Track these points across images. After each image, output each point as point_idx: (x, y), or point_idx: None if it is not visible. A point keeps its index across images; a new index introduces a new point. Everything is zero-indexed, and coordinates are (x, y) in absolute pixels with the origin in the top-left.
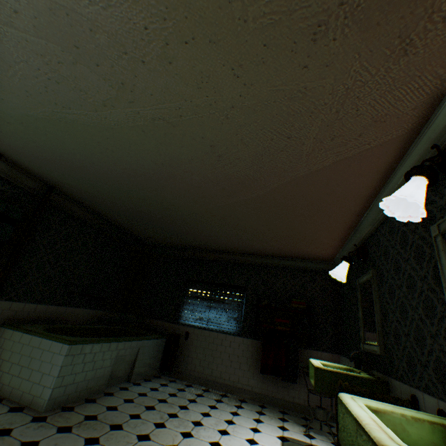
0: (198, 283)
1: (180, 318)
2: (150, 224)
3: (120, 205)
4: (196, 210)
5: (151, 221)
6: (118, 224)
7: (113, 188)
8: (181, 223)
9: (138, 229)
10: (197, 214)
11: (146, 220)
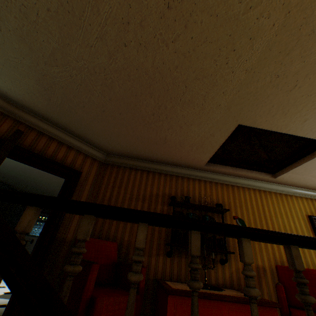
0: (46, 213)
1: (30, 232)
2: (21, 182)
3: (5, 173)
4: (46, 181)
5: (22, 181)
6: (1, 180)
7: (3, 168)
8: (39, 184)
9: (13, 183)
10: (47, 182)
11: (19, 180)
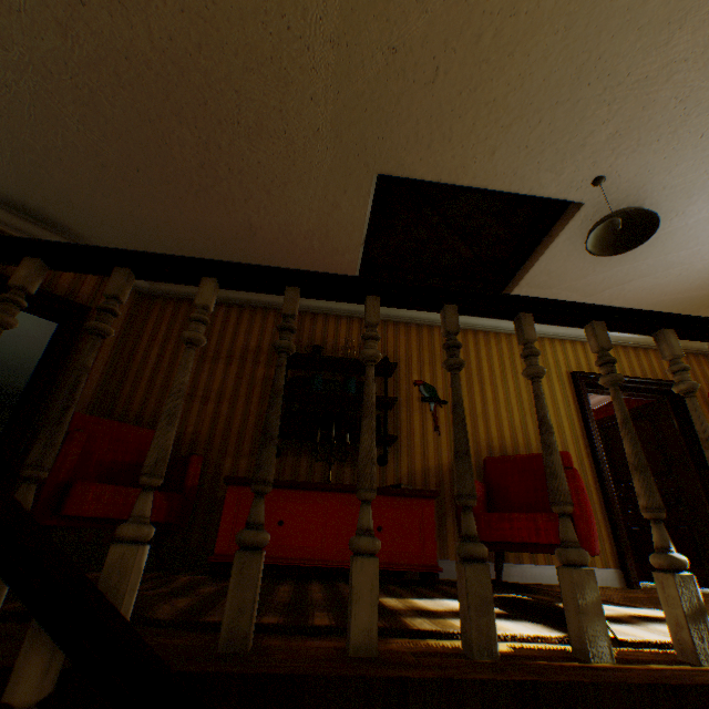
0: None
1: None
2: (10, 372)
3: None
4: None
5: (10, 369)
6: None
7: None
8: None
9: None
10: None
11: (3, 367)
